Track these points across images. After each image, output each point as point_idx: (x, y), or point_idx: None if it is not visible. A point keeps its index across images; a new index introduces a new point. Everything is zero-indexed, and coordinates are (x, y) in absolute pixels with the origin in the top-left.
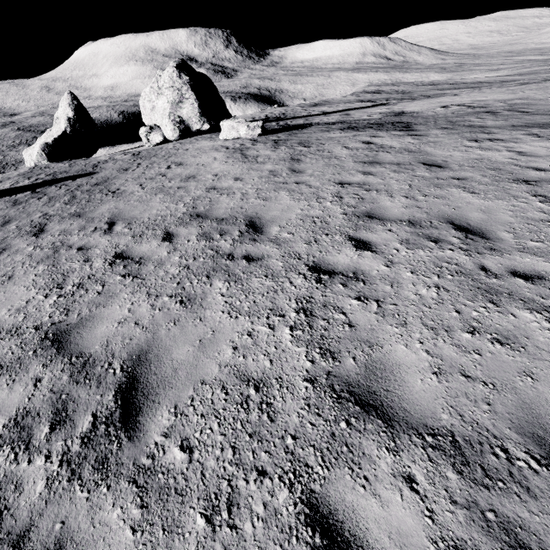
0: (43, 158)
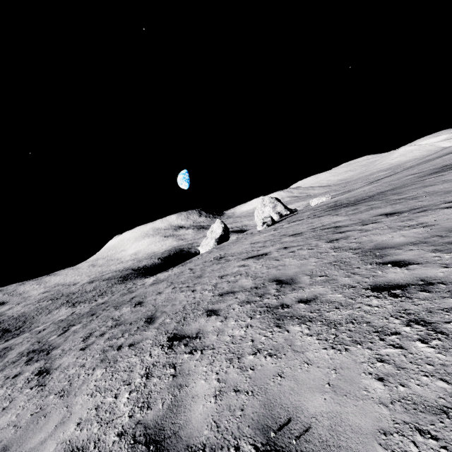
0: (215, 245)
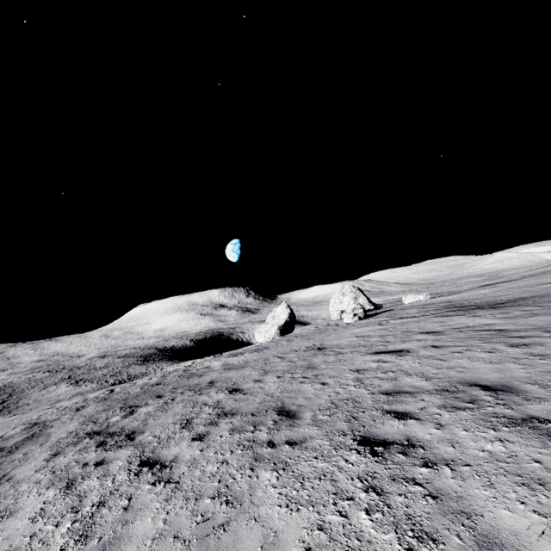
0: (277, 334)
